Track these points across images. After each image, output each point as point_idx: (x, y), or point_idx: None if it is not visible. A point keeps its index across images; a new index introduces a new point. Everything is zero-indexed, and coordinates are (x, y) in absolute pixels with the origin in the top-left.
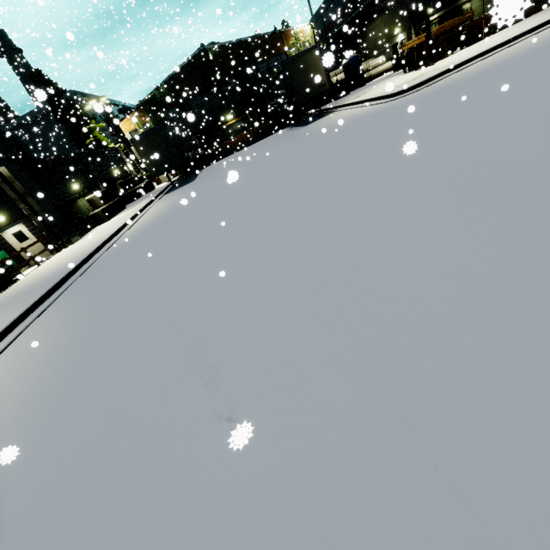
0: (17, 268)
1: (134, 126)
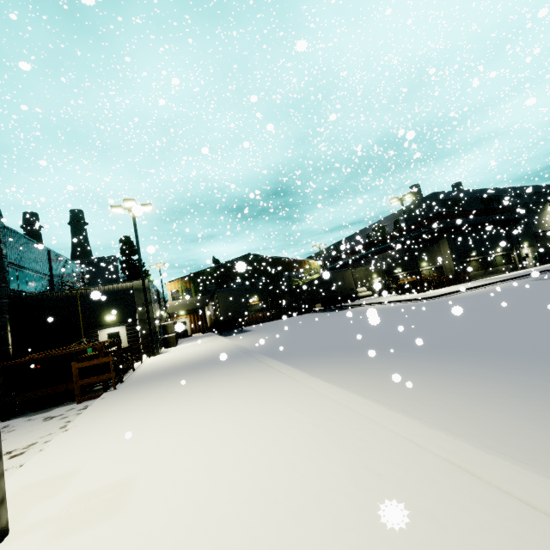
0: (138, 356)
1: (177, 288)
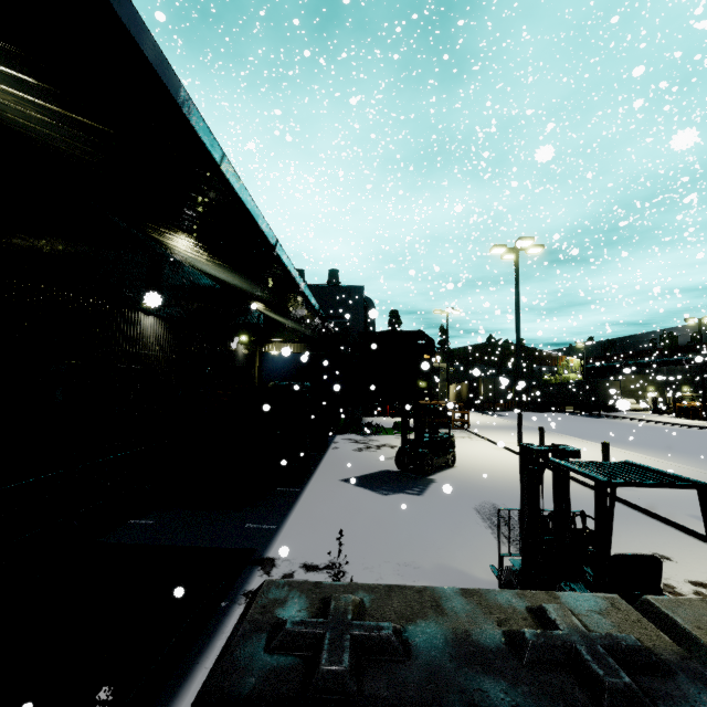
0: None
1: None
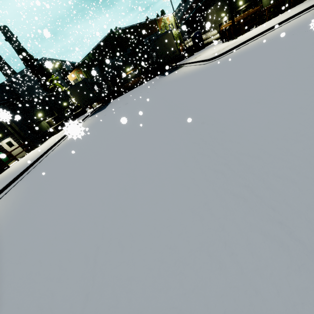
0: (5, 163)
1: (75, 77)
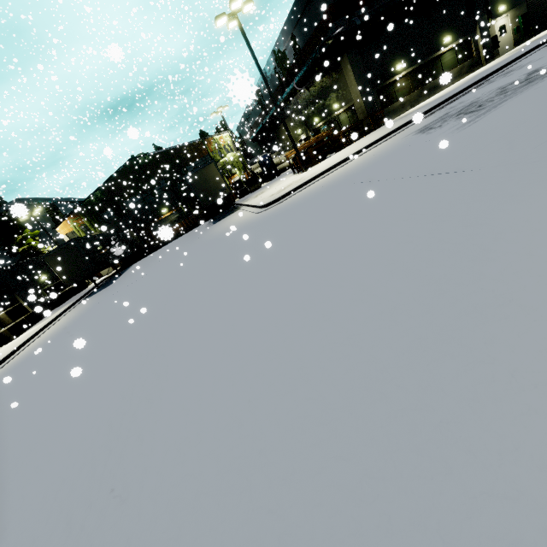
0: None
1: (71, 229)
